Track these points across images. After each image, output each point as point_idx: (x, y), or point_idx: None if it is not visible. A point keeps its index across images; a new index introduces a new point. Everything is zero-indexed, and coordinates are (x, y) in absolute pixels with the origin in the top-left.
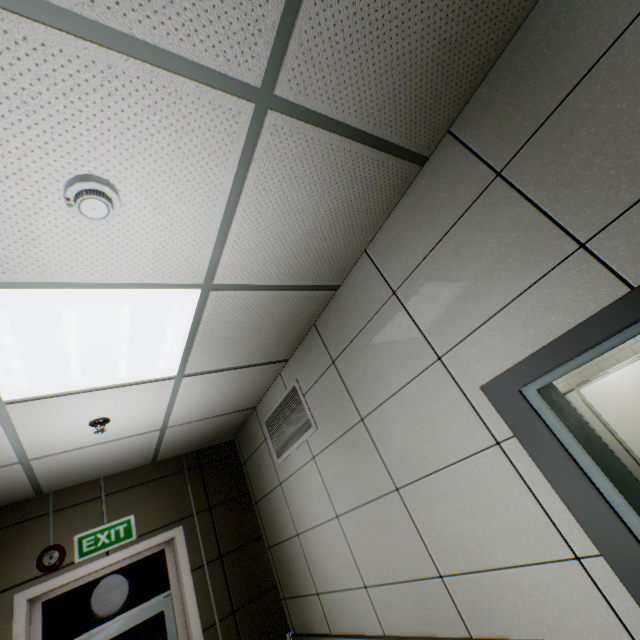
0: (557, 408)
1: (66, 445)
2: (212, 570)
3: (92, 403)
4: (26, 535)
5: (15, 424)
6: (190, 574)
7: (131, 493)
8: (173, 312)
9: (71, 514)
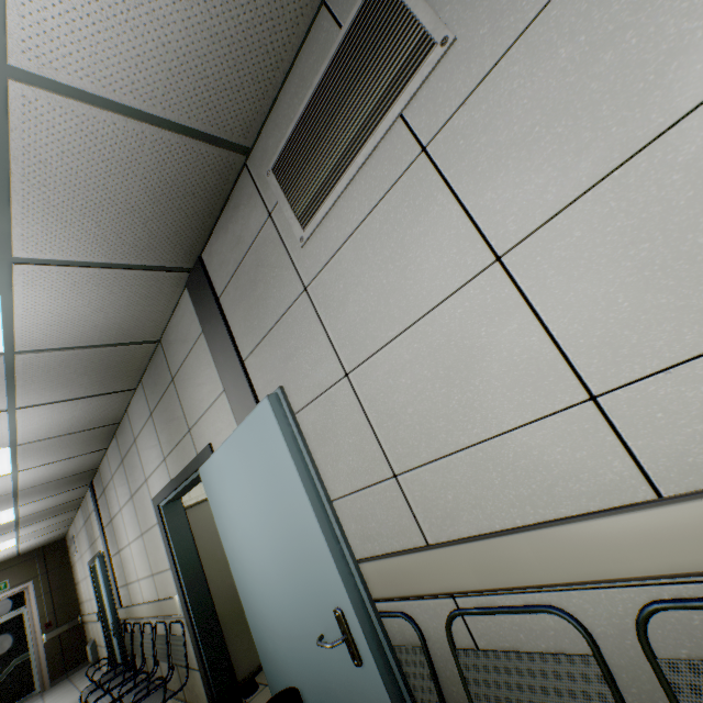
0: (96, 570)
1: None
2: (47, 596)
3: None
4: None
5: None
6: (36, 599)
7: (8, 570)
8: (9, 542)
9: None
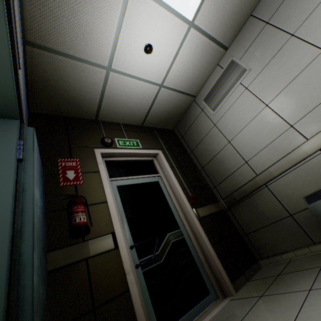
0: None
1: (127, 66)
2: (178, 170)
3: (155, 22)
4: (93, 132)
5: (124, 16)
6: (169, 167)
7: (134, 133)
8: None
9: (110, 131)
